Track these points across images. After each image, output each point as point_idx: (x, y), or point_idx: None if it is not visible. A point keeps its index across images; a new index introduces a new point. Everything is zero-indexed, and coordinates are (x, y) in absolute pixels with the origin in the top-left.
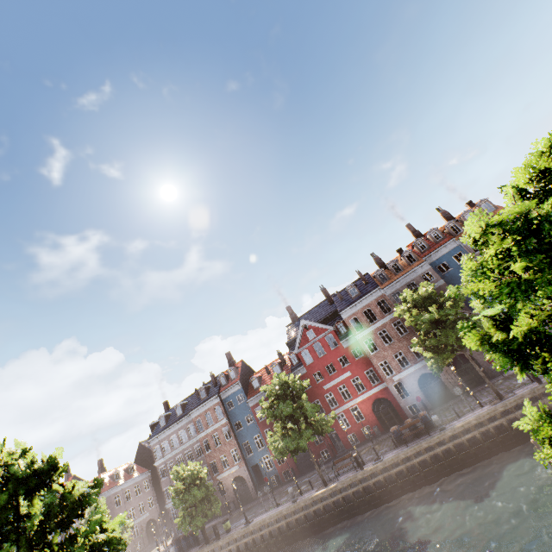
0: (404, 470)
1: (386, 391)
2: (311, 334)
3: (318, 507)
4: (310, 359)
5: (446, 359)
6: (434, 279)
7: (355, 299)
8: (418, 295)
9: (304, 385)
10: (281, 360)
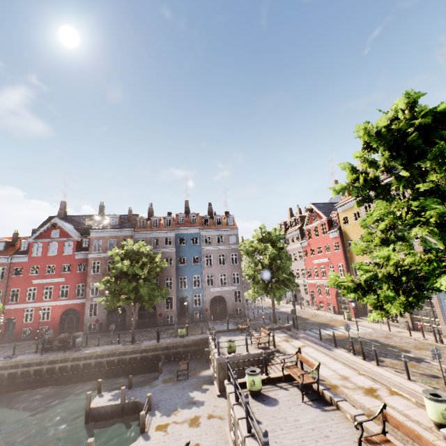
0: (19, 373)
1: (83, 306)
2: (57, 233)
3: None
4: (54, 253)
5: (118, 301)
6: (171, 245)
7: (111, 227)
8: (132, 248)
9: None
10: (13, 241)
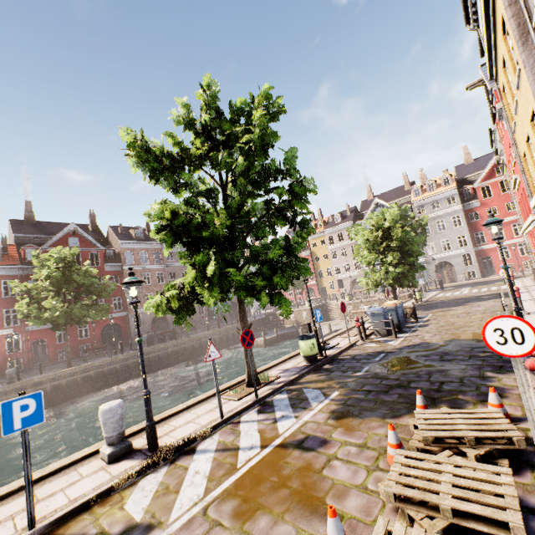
0: (161, 355)
1: (124, 319)
2: (75, 242)
3: (61, 382)
4: None
5: None
6: None
7: (139, 239)
8: None
9: (91, 273)
10: (3, 248)
